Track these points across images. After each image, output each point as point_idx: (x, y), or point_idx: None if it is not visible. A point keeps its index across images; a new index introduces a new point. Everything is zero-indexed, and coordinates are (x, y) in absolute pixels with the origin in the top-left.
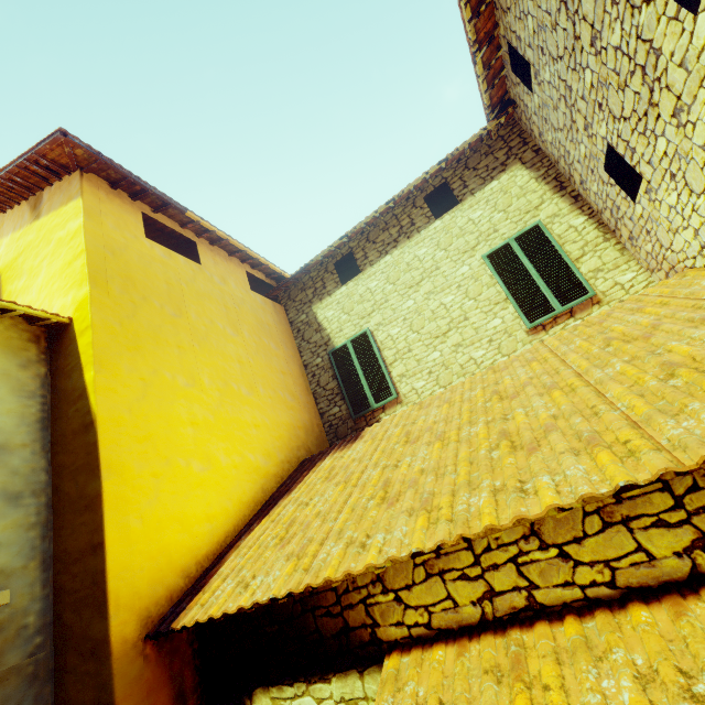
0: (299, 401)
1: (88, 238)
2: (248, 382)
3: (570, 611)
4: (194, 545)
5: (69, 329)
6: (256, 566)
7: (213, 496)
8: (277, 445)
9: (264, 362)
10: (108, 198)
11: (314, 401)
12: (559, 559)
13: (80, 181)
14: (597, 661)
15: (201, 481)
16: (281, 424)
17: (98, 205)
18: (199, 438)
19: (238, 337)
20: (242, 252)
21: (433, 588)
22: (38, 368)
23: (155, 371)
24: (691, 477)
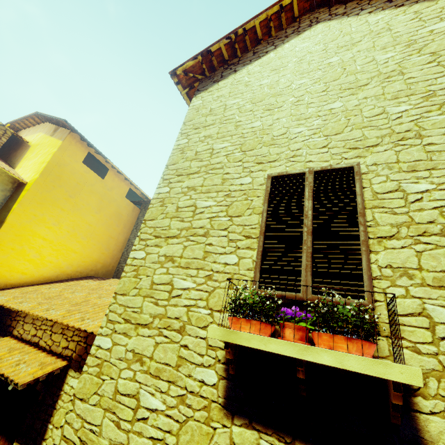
0: (111, 252)
1: (53, 158)
2: (87, 234)
3: (39, 348)
4: (9, 278)
5: (24, 186)
6: (8, 294)
7: (31, 267)
8: (80, 264)
9: (104, 229)
10: (75, 143)
11: (121, 256)
12: (50, 335)
13: (68, 135)
14: (23, 355)
15: (30, 260)
16: (91, 257)
17: (68, 146)
18: (43, 245)
19: (98, 214)
20: (129, 181)
21: (30, 326)
22: (7, 193)
23: (43, 214)
24: (79, 332)
